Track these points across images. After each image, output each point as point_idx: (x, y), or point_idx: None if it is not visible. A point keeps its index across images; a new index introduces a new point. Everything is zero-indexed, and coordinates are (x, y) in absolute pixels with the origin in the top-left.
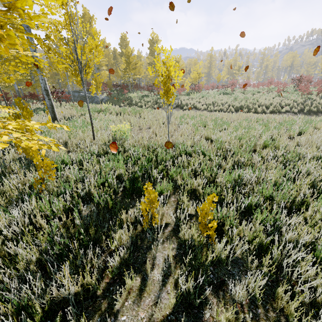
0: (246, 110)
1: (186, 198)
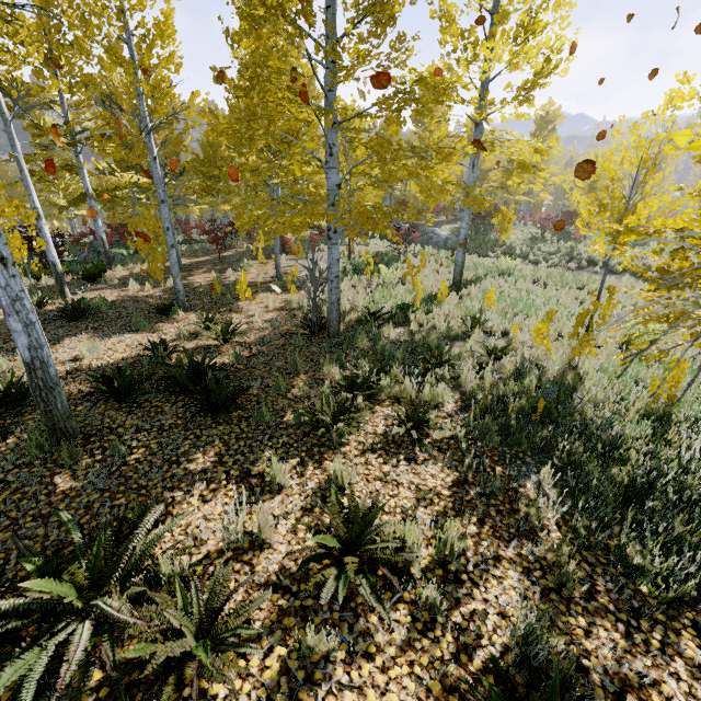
0: None
1: None
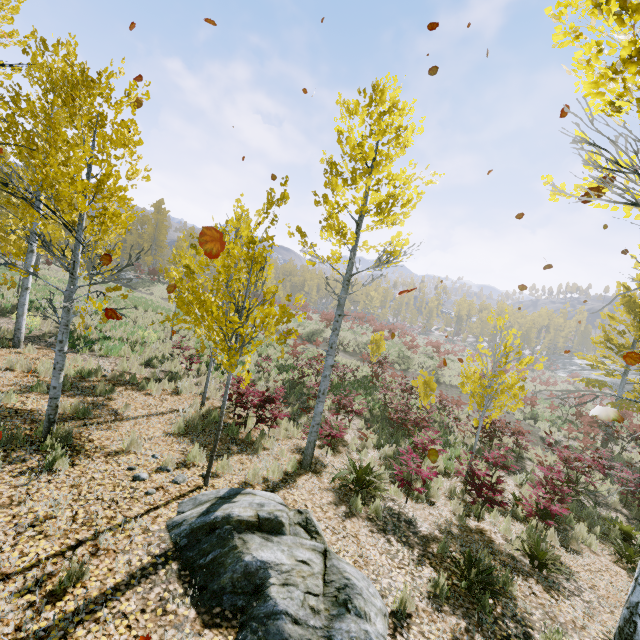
0: None
1: None
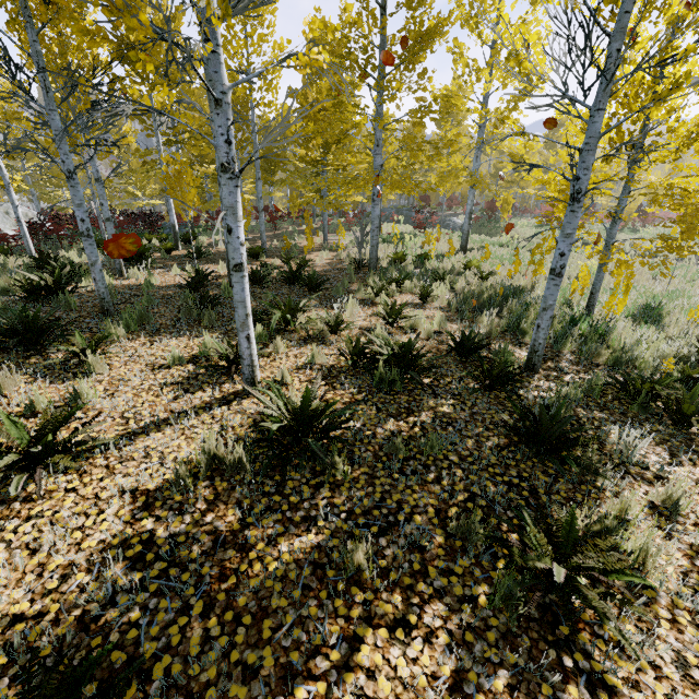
0: None
1: None
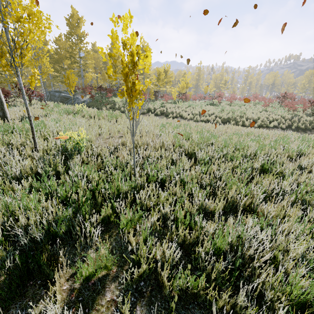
0: (234, 123)
1: None
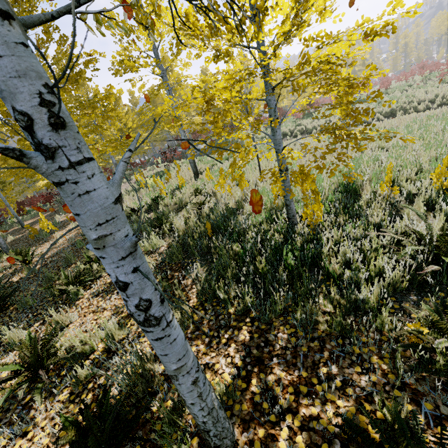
0: (401, 113)
1: (405, 183)
